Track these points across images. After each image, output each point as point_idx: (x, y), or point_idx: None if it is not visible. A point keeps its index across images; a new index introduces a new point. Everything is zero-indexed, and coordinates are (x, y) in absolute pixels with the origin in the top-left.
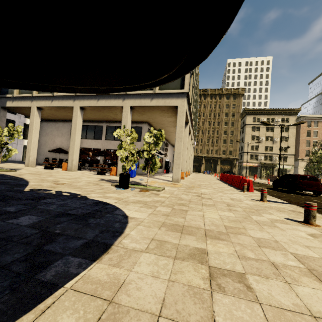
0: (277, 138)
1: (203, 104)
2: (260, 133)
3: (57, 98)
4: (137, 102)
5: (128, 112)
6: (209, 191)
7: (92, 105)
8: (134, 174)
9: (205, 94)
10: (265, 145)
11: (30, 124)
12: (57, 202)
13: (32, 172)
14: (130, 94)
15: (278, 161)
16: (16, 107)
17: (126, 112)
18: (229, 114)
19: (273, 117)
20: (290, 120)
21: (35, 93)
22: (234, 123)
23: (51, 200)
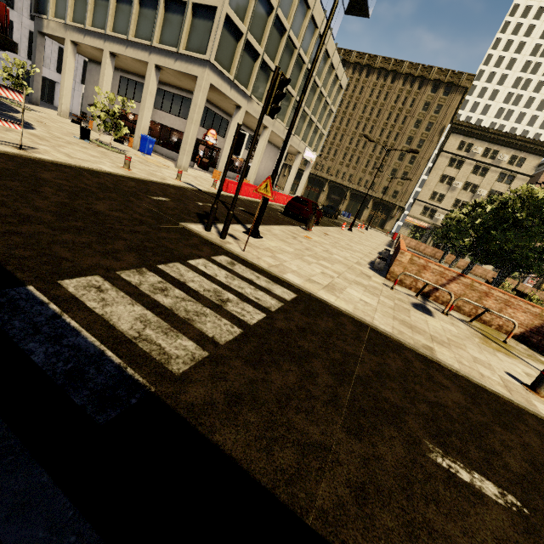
0: (483, 191)
1: (386, 91)
2: (460, 173)
3: (89, 34)
4: (161, 61)
5: (152, 73)
6: (169, 172)
7: (120, 54)
8: (147, 151)
9: (396, 71)
10: (458, 198)
11: (64, 62)
12: (5, 118)
13: (45, 117)
14: (157, 48)
15: None
16: (53, 35)
17: (150, 71)
18: (423, 123)
19: (498, 149)
20: (526, 163)
21: (70, 20)
22: (423, 143)
23: (3, 116)
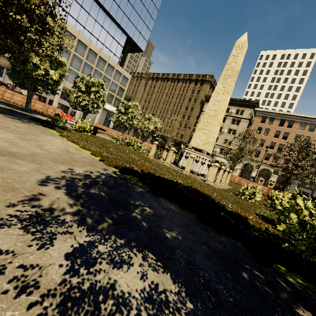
0: (224, 129)
1: (175, 88)
2: None
3: None
4: None
5: None
6: None
7: None
8: None
9: (179, 78)
10: None
11: None
12: None
13: None
14: None
15: (218, 153)
16: None
17: None
18: (192, 99)
19: (229, 107)
20: (245, 113)
21: None
22: (193, 109)
23: None
